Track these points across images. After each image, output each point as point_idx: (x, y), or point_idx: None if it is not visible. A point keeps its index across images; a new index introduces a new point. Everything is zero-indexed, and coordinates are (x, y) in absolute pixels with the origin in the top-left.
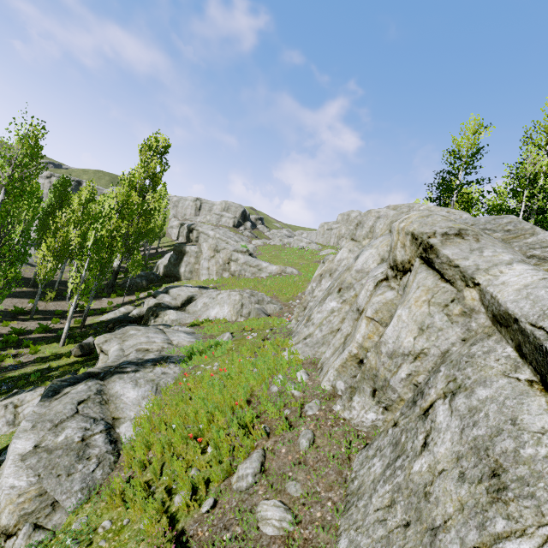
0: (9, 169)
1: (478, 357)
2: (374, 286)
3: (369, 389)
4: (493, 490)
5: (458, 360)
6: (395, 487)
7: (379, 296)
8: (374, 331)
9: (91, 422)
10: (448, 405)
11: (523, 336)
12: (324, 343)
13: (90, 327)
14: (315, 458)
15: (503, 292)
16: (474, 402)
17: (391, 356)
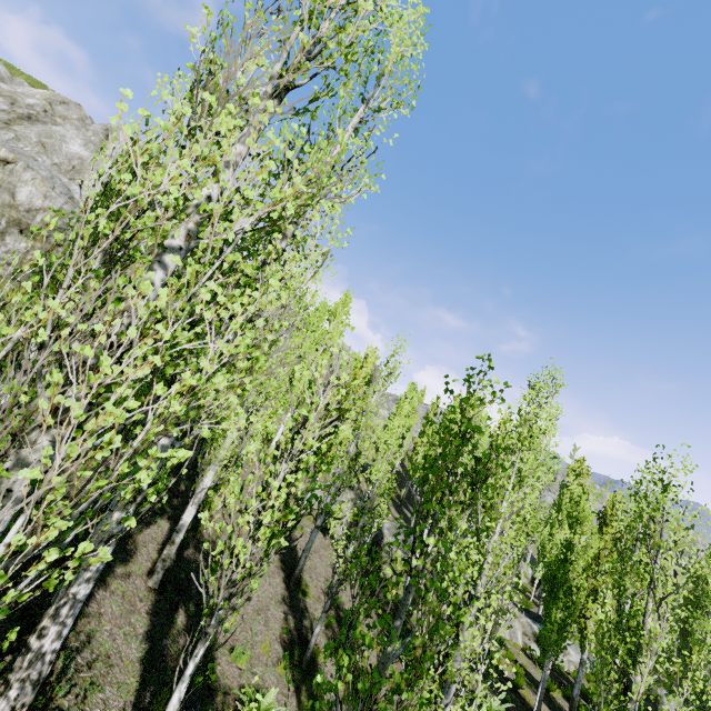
0: None
1: None
2: None
3: None
4: None
5: None
6: None
7: None
8: None
9: None
10: None
11: None
12: None
13: None
14: None
15: None
16: None
17: None
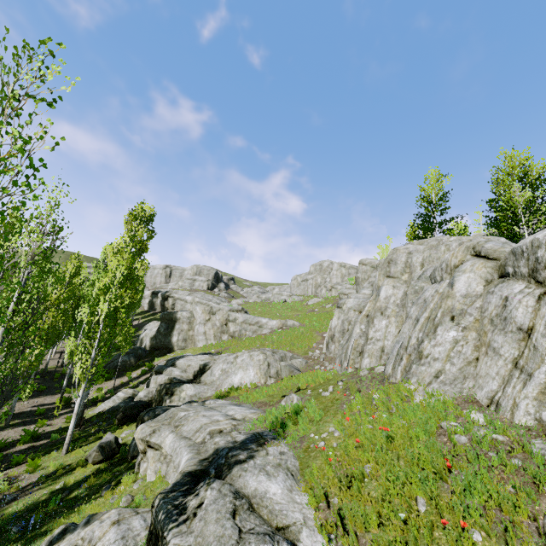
0: (42, 237)
1: None
2: (536, 300)
3: None
4: None
5: None
6: None
7: None
8: None
9: (269, 541)
10: None
11: None
12: (467, 377)
13: (88, 423)
14: None
15: None
16: None
17: None
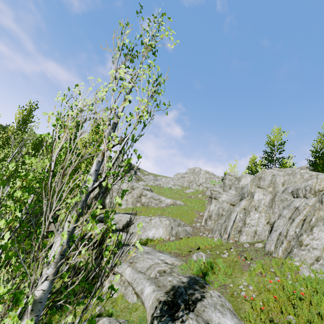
0: None
1: None
2: None
3: None
4: None
5: None
6: None
7: None
8: None
9: None
10: None
11: None
12: None
13: None
14: None
15: None
16: None
17: None
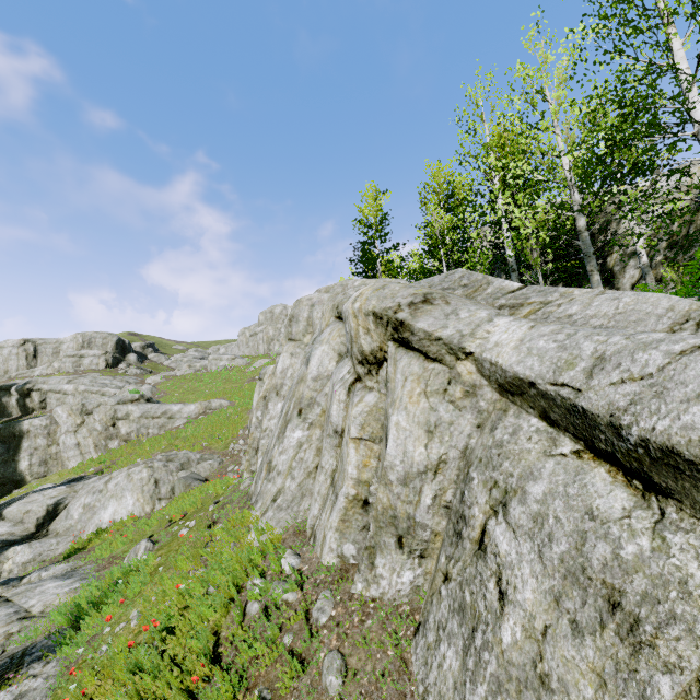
0: None
1: (508, 443)
2: (347, 393)
3: (392, 539)
4: (626, 631)
5: (488, 455)
6: (492, 685)
7: (359, 405)
8: (369, 454)
9: None
10: (505, 523)
11: (547, 401)
12: (305, 495)
13: None
14: (359, 697)
15: (503, 354)
16: (534, 506)
17: (406, 482)
